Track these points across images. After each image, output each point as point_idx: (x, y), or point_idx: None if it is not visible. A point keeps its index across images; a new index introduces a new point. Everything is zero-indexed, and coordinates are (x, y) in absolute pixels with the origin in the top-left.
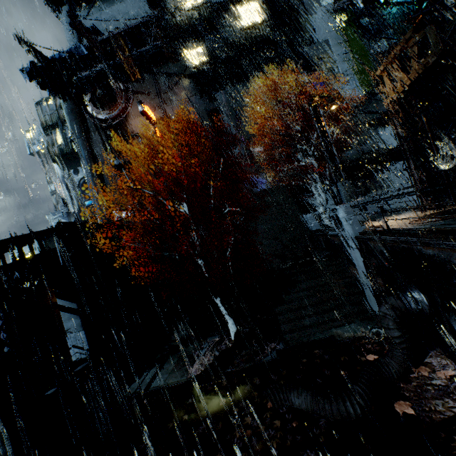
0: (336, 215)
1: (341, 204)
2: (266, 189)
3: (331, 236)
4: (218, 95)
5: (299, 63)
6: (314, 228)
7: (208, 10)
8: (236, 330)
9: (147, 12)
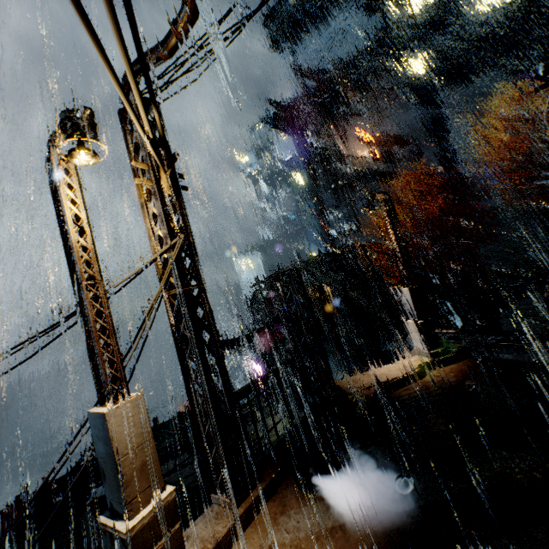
0: None
1: None
2: (501, 206)
3: None
4: (445, 100)
5: None
6: None
7: (440, 9)
8: (462, 325)
9: (364, 21)
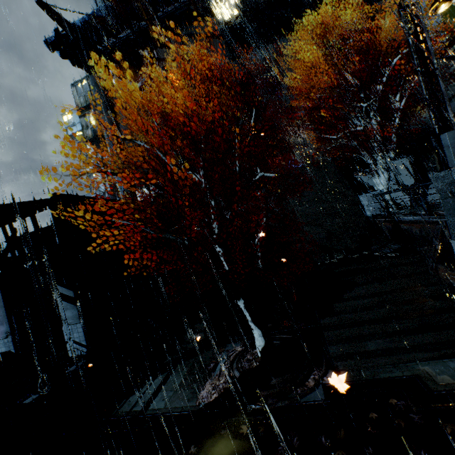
0: (423, 191)
1: (445, 169)
2: (307, 164)
3: (409, 222)
4: (252, 56)
5: (357, 5)
6: (374, 212)
7: None
8: (265, 344)
9: None
